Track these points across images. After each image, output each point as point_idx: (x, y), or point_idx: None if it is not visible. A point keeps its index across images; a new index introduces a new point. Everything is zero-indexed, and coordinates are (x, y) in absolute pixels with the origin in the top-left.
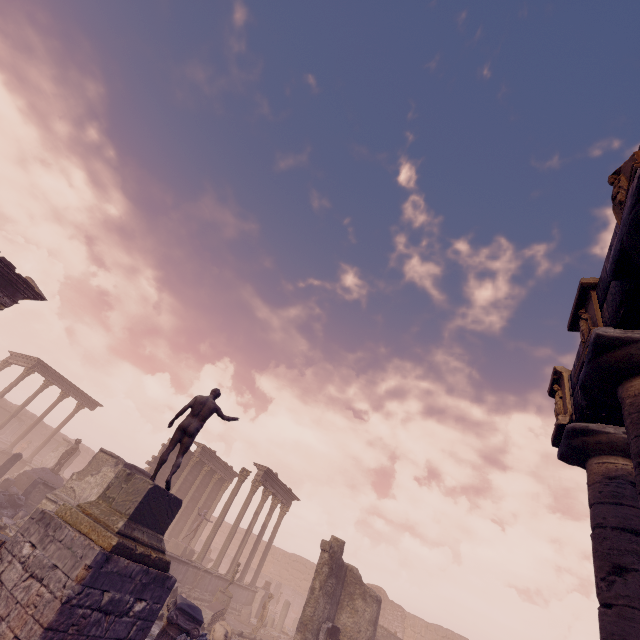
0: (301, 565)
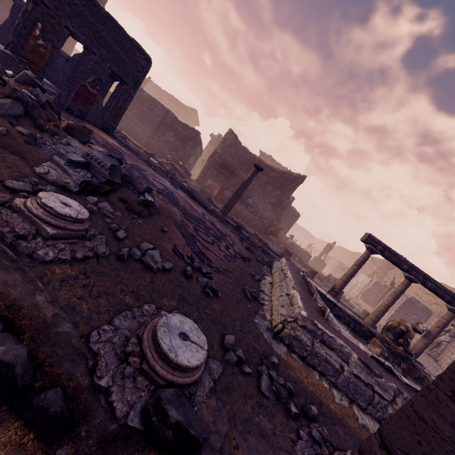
0: (356, 256)
